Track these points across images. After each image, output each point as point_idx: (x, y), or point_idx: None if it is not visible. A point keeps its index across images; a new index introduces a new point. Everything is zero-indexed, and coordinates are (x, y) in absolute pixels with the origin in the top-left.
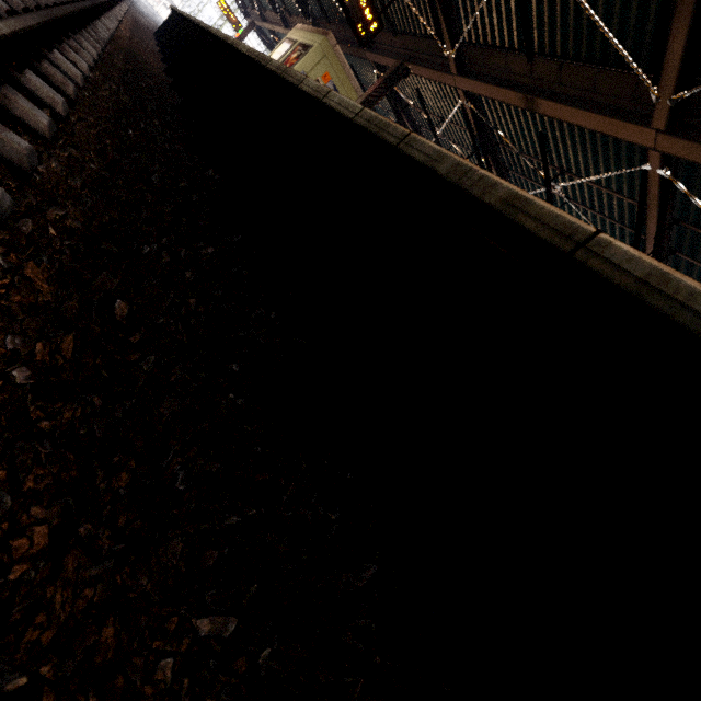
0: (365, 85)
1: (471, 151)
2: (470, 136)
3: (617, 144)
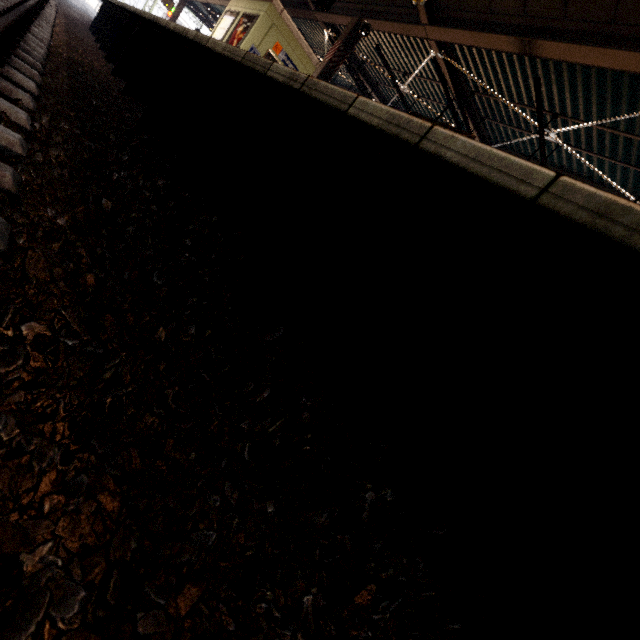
0: (313, 48)
1: (439, 103)
2: (443, 89)
3: (635, 79)
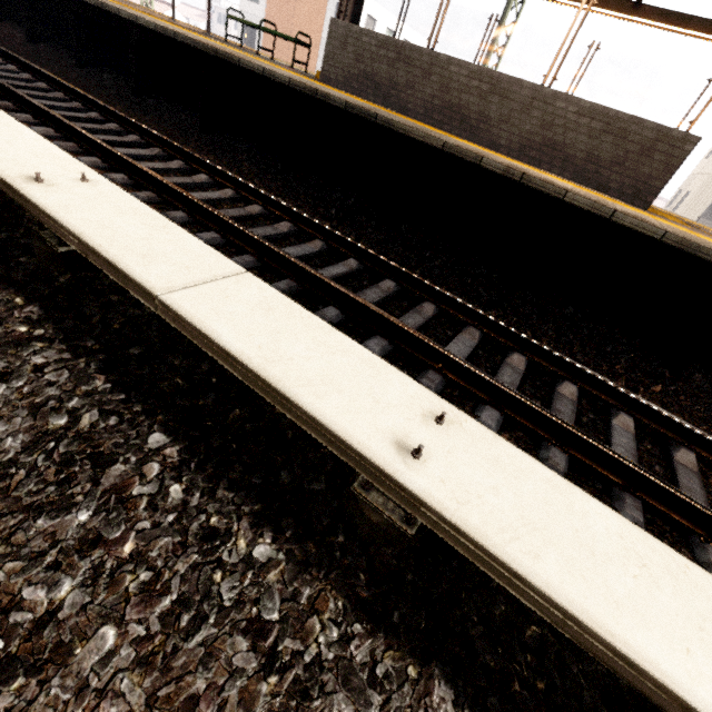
0: None
1: None
2: None
3: None
